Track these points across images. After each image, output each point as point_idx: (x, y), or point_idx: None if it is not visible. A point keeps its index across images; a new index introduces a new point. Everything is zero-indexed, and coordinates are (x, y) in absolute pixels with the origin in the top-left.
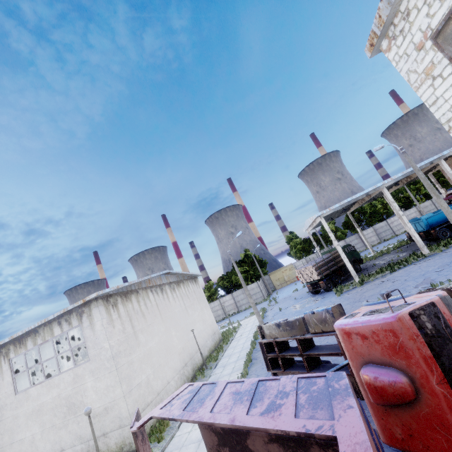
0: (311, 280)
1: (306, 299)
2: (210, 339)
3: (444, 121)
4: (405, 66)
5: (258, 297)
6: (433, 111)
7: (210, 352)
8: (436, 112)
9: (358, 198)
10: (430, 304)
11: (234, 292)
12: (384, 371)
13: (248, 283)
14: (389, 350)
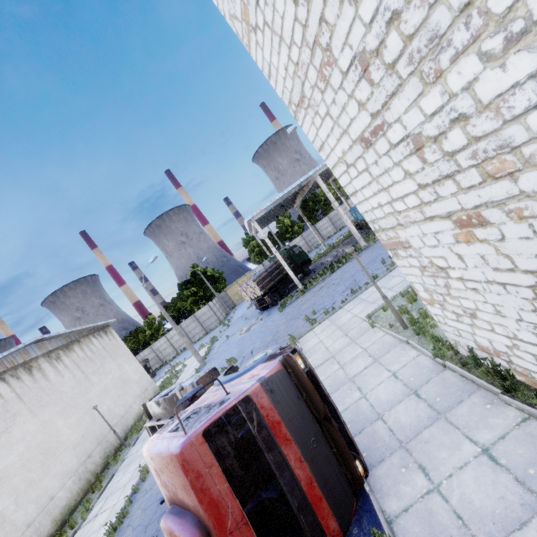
0: (256, 296)
1: (255, 318)
2: (137, 401)
3: (287, 102)
4: (225, 7)
5: (213, 321)
6: (274, 86)
7: (137, 419)
8: (276, 88)
9: (291, 191)
10: (246, 398)
11: (182, 323)
12: (178, 524)
13: (200, 307)
14: (183, 492)
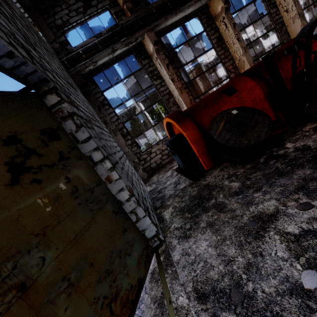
0: None
1: None
2: None
3: None
4: None
5: None
6: None
7: None
8: None
9: (125, 109)
10: None
11: None
12: None
13: None
14: None
